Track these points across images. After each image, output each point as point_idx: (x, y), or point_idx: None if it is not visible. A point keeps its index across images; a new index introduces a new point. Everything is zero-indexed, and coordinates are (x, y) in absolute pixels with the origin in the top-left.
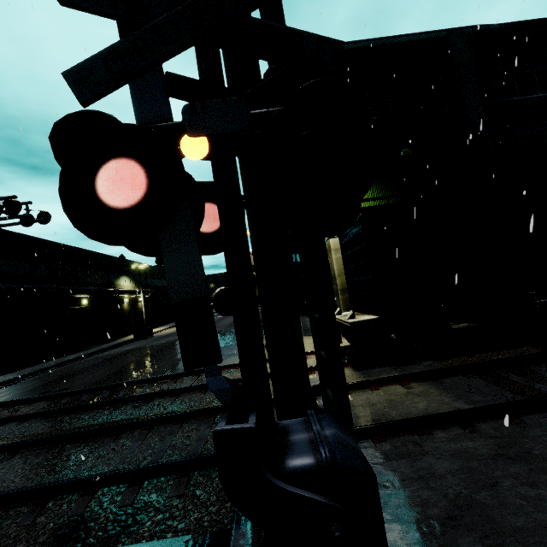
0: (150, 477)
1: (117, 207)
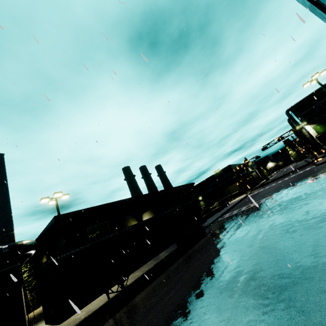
0: (305, 166)
1: (303, 150)
